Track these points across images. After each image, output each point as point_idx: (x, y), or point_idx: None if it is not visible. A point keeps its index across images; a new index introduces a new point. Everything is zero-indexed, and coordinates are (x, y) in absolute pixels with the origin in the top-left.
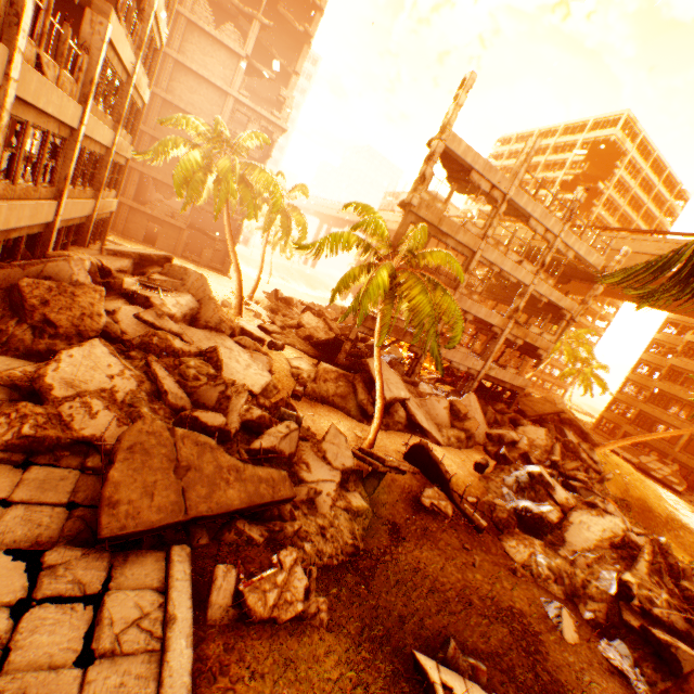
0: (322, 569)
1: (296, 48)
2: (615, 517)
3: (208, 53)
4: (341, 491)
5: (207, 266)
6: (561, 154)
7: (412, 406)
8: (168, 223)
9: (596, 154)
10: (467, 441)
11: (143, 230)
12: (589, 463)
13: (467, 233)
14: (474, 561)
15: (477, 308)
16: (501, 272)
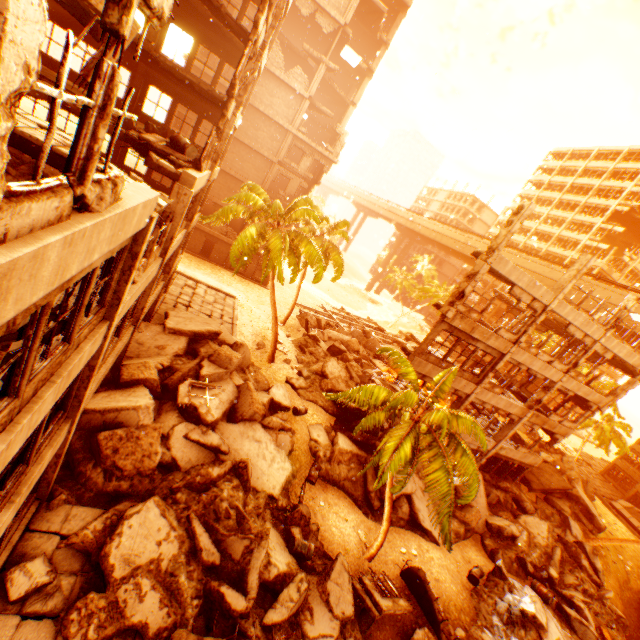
0: None
1: (357, 77)
2: None
3: (275, 94)
4: None
5: (250, 277)
6: (618, 181)
7: (417, 497)
8: (222, 240)
9: None
10: (466, 532)
11: (200, 245)
12: (589, 572)
13: (499, 338)
14: None
15: (497, 399)
16: (528, 370)
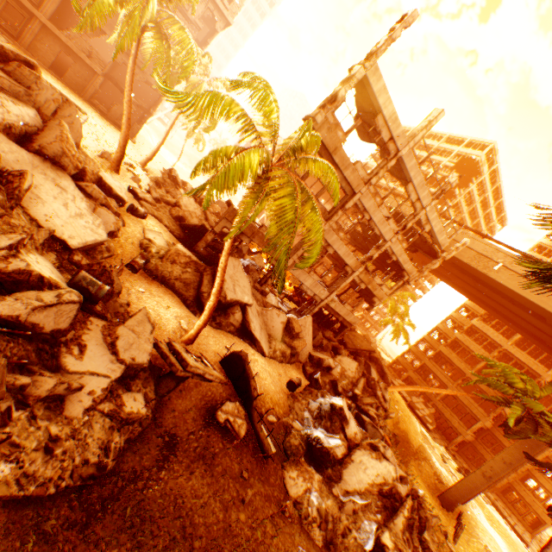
0: (19, 503)
1: None
2: (390, 464)
3: None
4: (117, 389)
5: (114, 122)
6: (439, 156)
7: (252, 312)
8: (83, 61)
9: (462, 167)
10: (291, 358)
11: (53, 56)
12: (381, 400)
13: (355, 173)
14: (245, 496)
15: (340, 245)
16: (370, 221)
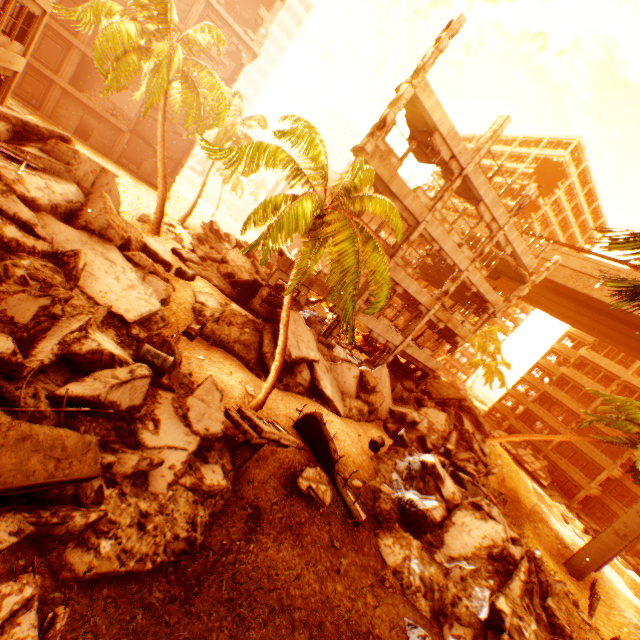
0: (122, 579)
1: None
2: (498, 524)
3: None
4: (195, 462)
5: (145, 179)
6: (513, 163)
7: (320, 369)
8: (107, 121)
9: (543, 171)
10: (369, 415)
11: (76, 120)
12: (479, 455)
13: (416, 200)
14: (340, 566)
15: (409, 282)
16: (440, 251)
